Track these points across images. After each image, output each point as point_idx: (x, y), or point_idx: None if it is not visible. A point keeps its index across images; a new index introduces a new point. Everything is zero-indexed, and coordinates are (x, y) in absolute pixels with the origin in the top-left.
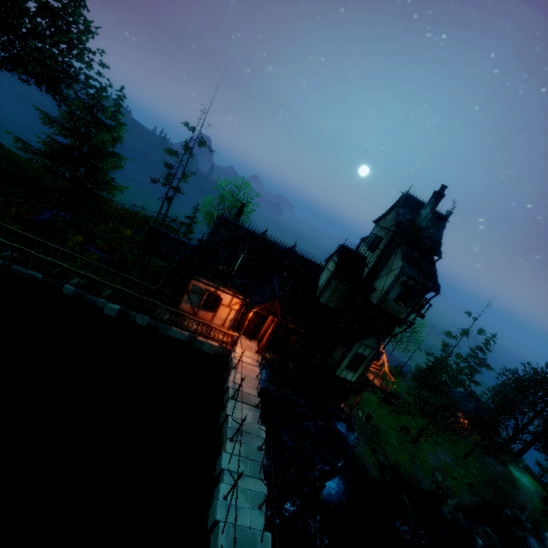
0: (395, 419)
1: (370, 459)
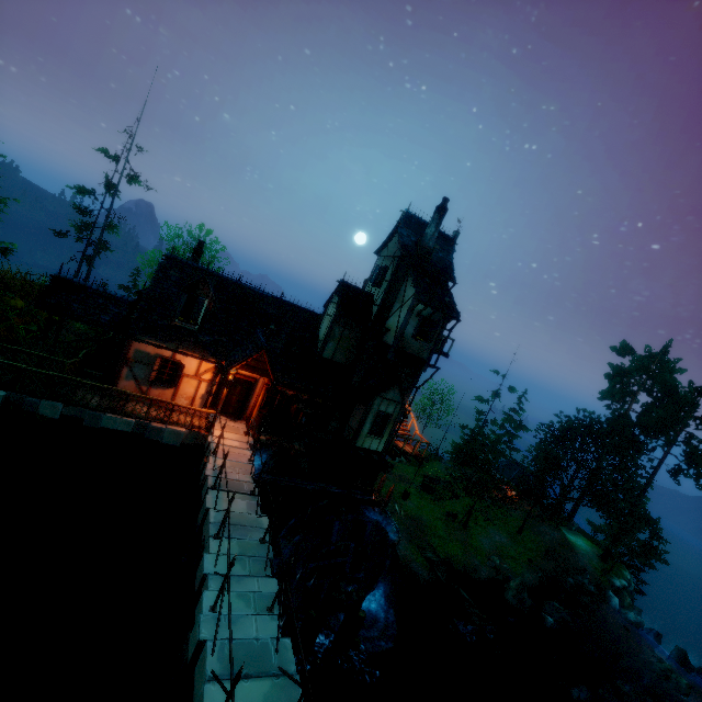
0: (438, 507)
1: (417, 559)
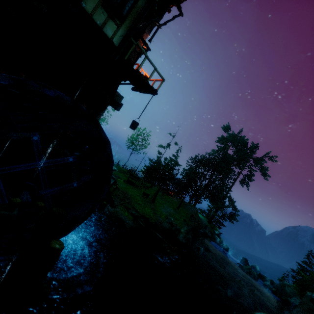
0: (137, 191)
1: (124, 214)
